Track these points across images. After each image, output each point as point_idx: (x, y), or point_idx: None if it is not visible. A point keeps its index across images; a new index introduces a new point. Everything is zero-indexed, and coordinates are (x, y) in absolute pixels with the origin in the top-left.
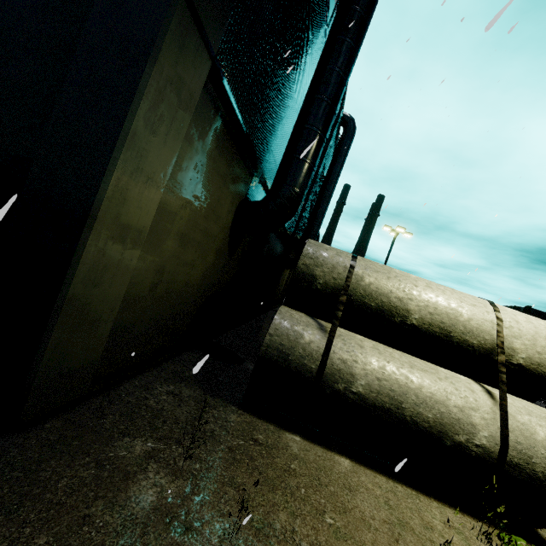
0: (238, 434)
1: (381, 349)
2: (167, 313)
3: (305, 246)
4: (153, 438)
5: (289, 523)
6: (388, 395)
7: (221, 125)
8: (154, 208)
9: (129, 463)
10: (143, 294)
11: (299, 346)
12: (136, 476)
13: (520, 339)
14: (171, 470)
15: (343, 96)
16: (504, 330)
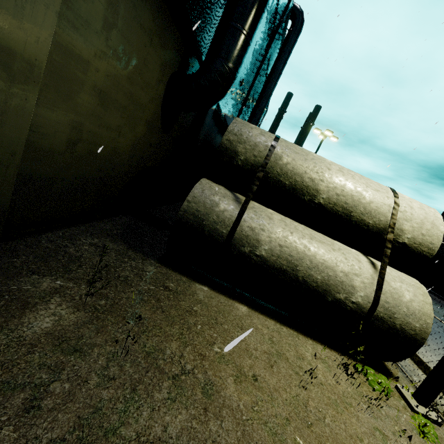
0: (151, 281)
1: (288, 222)
2: (94, 176)
3: (231, 122)
4: (63, 278)
5: (179, 350)
6: (286, 259)
7: None
8: (48, 38)
9: (31, 296)
10: (59, 150)
11: (213, 213)
12: (36, 306)
13: (410, 222)
14: (74, 304)
15: None
16: (398, 214)
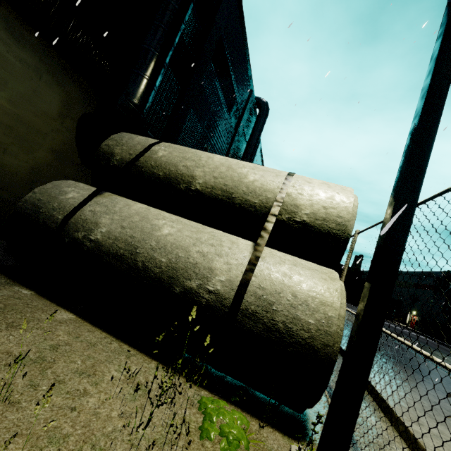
0: None
1: (153, 210)
2: None
3: (117, 133)
4: None
5: None
6: (125, 241)
7: (7, 8)
8: None
9: None
10: None
11: (56, 201)
12: None
13: (306, 196)
14: None
15: (250, 80)
16: (290, 188)
